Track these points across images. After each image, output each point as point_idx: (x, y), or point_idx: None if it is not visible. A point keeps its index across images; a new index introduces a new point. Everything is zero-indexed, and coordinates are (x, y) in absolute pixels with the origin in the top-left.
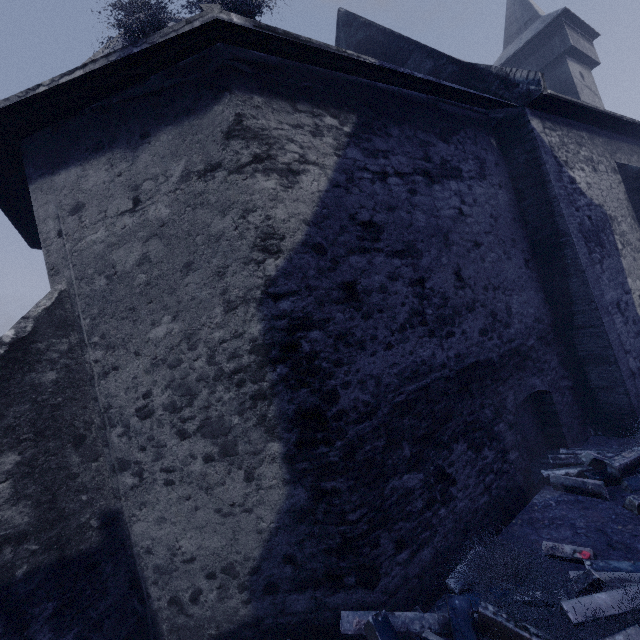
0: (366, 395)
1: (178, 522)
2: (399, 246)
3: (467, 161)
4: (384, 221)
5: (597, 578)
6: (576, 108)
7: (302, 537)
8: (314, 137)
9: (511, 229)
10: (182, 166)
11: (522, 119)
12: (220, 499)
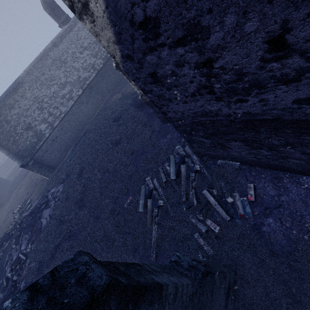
0: (178, 116)
1: None
2: (179, 33)
3: None
4: (156, 9)
5: (226, 199)
6: None
7: None
8: None
9: None
10: None
11: None
12: None
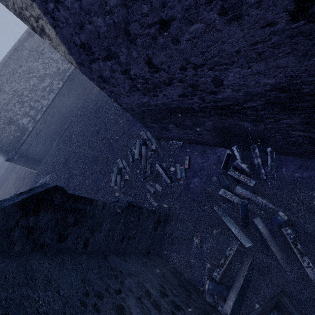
0: (129, 106)
1: None
2: (103, 53)
3: None
4: (86, 39)
5: (170, 169)
6: None
7: None
8: None
9: None
10: None
11: None
12: None
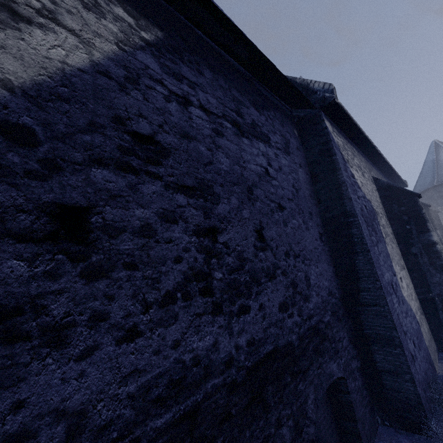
0: None
1: None
2: (189, 181)
3: (275, 134)
4: (173, 145)
5: None
6: (352, 126)
7: None
8: (86, 9)
9: (308, 203)
10: None
11: (318, 118)
12: None
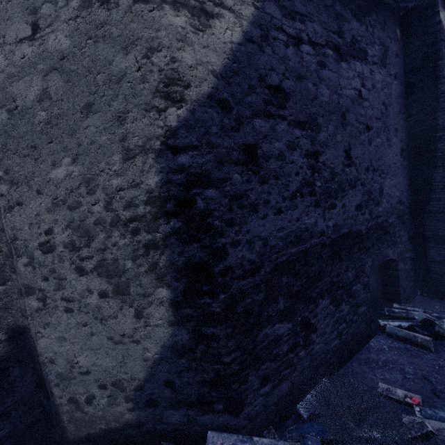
0: (252, 254)
1: (76, 342)
2: (302, 117)
3: (373, 45)
4: (291, 89)
5: (431, 431)
6: None
7: (181, 369)
8: None
9: (396, 119)
10: None
11: (432, 9)
12: (112, 329)
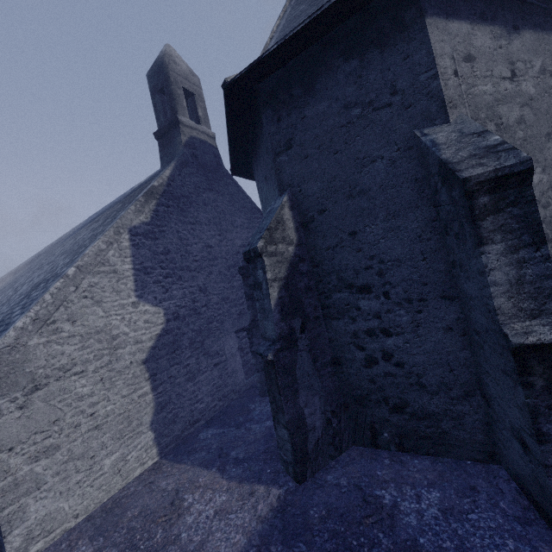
0: None
1: None
2: None
3: None
4: None
5: None
6: None
7: None
8: None
9: None
10: (540, 62)
11: None
12: None
